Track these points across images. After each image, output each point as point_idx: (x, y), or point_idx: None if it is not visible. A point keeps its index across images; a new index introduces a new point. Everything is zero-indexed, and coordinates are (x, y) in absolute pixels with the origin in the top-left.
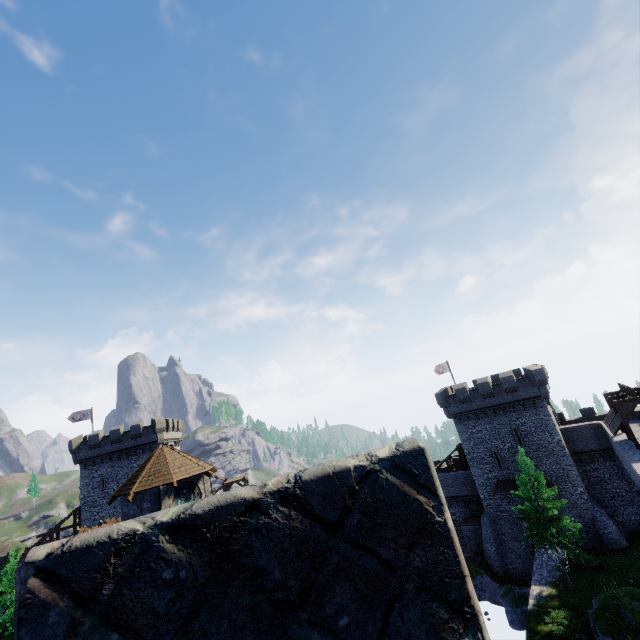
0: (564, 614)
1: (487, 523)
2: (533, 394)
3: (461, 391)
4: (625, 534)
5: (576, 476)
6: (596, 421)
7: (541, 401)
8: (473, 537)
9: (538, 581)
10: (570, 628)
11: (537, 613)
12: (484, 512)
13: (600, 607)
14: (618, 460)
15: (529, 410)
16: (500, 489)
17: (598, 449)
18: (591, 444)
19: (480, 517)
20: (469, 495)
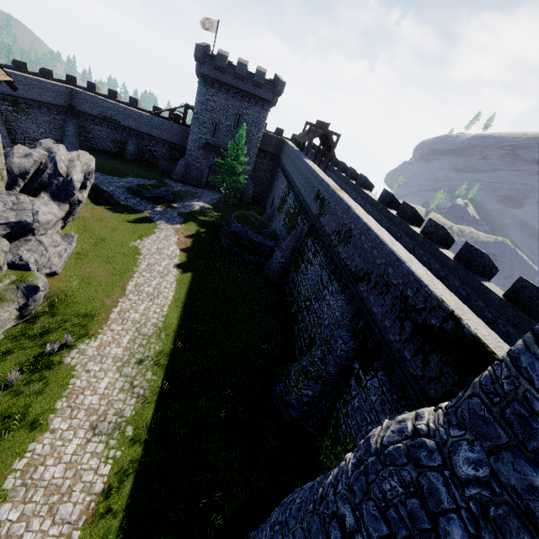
0: (218, 214)
1: (183, 165)
2: (268, 98)
3: (222, 58)
4: (252, 197)
5: (253, 161)
6: (283, 138)
7: (268, 106)
8: (166, 170)
9: (204, 201)
10: (218, 220)
11: (200, 212)
12: (184, 158)
13: (240, 214)
14: (276, 163)
15: (257, 108)
16: (205, 148)
17: (272, 153)
18: (271, 149)
19: (176, 161)
20: (177, 144)
